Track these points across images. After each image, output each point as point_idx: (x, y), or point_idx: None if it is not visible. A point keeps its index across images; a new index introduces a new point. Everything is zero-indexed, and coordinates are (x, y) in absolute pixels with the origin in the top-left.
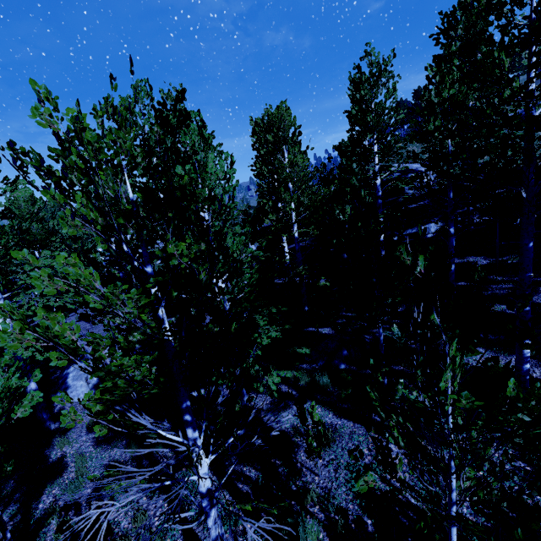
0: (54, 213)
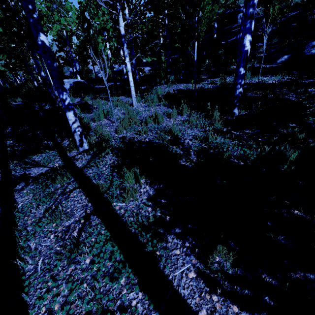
0: None
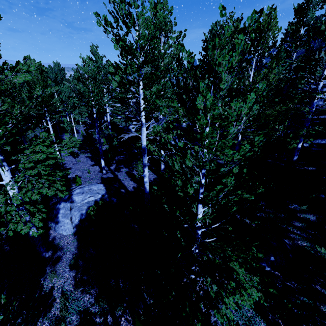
0: (56, 75)
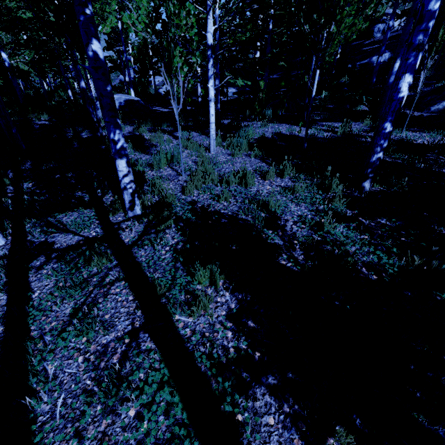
0: None
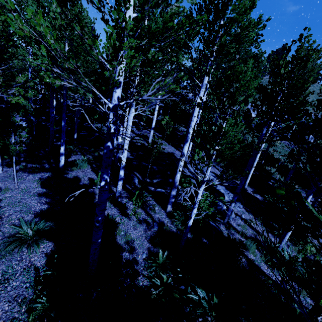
0: None
